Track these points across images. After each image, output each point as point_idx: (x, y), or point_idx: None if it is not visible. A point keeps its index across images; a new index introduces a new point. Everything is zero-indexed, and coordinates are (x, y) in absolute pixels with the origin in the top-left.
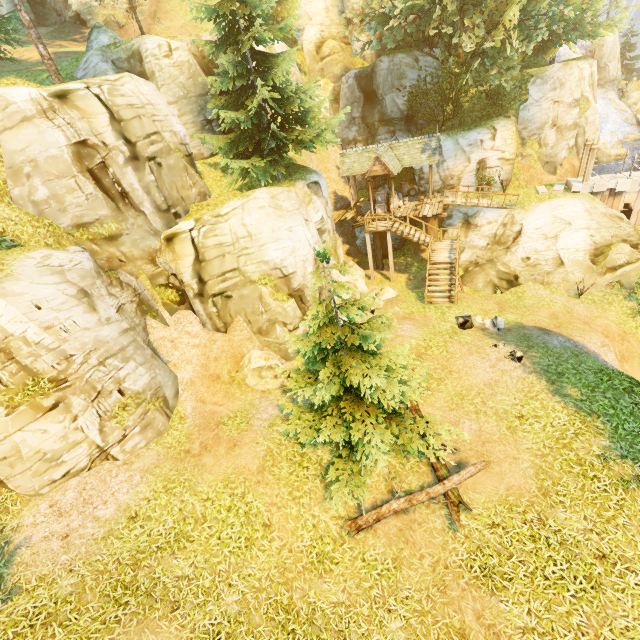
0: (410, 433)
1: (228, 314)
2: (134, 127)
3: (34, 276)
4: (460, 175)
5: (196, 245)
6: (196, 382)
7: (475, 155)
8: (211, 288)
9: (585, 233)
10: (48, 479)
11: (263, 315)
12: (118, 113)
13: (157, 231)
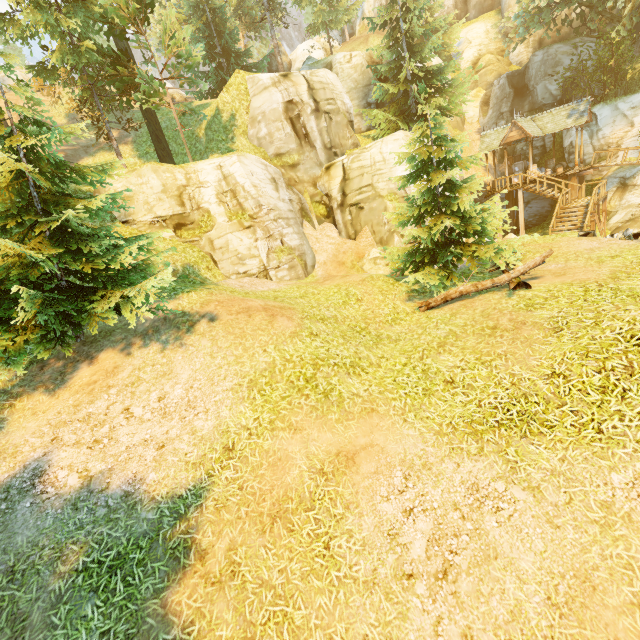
0: (486, 249)
1: (359, 223)
2: (320, 94)
3: (253, 161)
4: (619, 142)
5: (345, 169)
6: (327, 263)
7: (639, 118)
8: (350, 199)
9: None
10: (237, 270)
11: (385, 226)
12: (313, 85)
13: (321, 163)
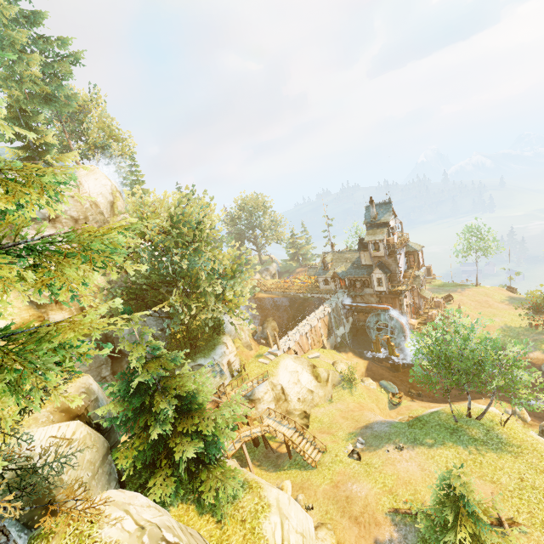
0: None
1: None
2: None
3: None
4: None
5: None
6: None
7: (224, 360)
8: None
9: (305, 372)
10: None
11: None
12: None
13: None
